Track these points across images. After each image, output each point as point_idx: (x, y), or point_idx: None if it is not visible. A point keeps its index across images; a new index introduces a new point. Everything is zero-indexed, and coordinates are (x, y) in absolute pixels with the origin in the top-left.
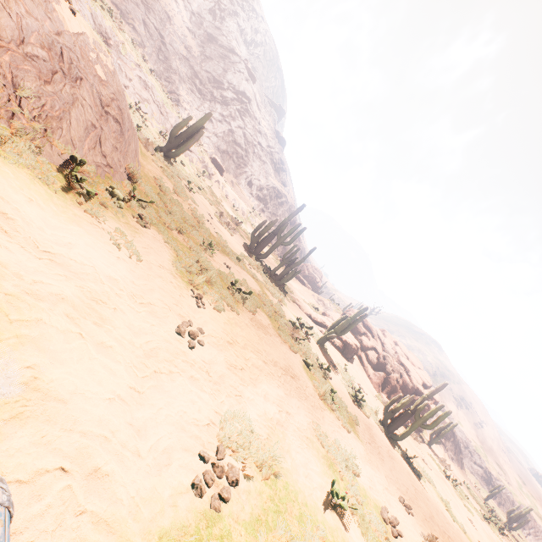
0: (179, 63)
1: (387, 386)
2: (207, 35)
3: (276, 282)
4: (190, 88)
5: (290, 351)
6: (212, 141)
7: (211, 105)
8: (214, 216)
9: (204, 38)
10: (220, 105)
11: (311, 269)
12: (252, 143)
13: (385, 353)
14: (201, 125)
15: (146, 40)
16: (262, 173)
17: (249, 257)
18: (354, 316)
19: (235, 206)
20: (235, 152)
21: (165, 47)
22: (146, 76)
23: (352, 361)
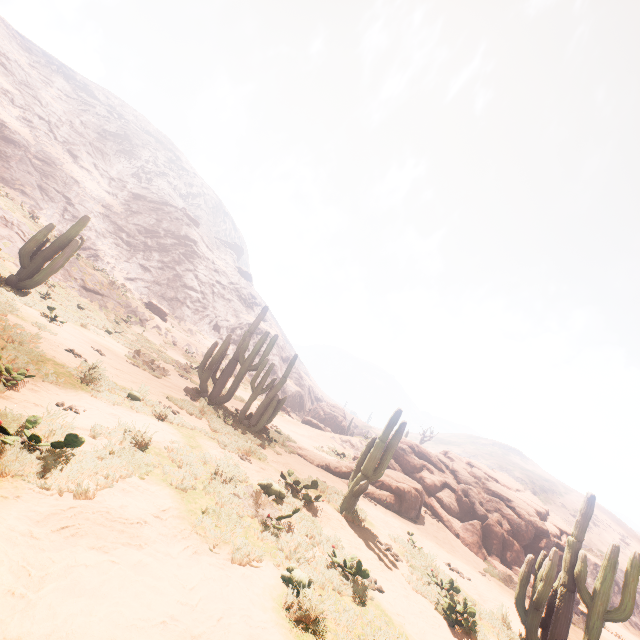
0: (96, 221)
1: (492, 542)
2: (133, 194)
3: (251, 429)
4: (114, 242)
5: (232, 569)
6: (152, 291)
7: (146, 254)
8: (123, 356)
9: (129, 198)
10: (158, 252)
11: (327, 408)
12: (209, 283)
13: (464, 485)
14: (74, 235)
15: (44, 202)
16: (230, 312)
17: (189, 401)
18: (384, 433)
19: (191, 352)
20: (187, 296)
21: (73, 207)
22: (6, 212)
23: (422, 519)
